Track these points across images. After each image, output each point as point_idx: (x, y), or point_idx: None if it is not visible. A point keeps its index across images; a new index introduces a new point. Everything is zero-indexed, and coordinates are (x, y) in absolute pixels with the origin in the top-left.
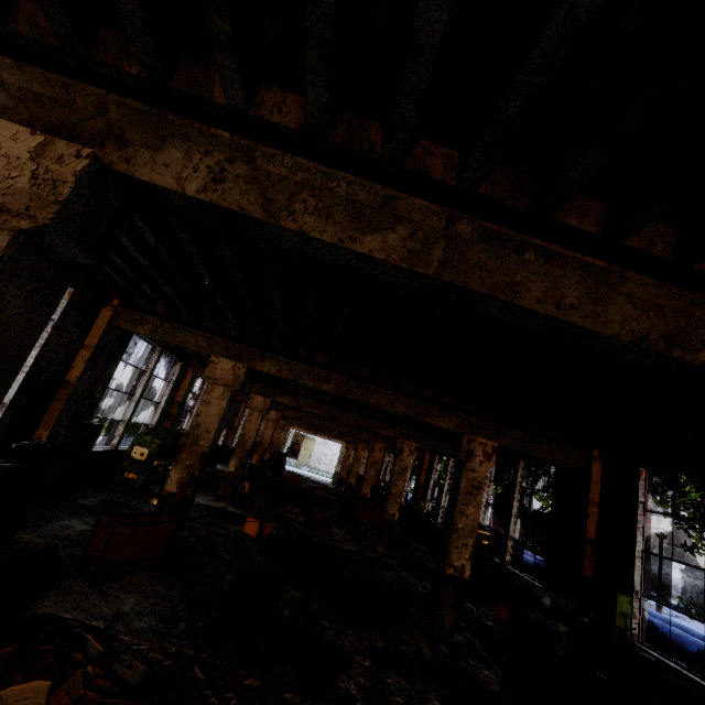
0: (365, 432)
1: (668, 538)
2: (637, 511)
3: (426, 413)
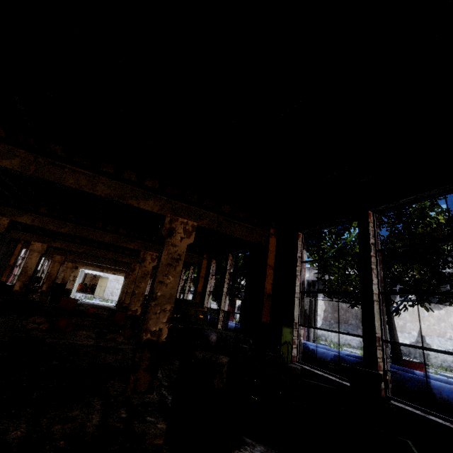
0: (127, 256)
1: (320, 309)
2: (296, 264)
3: (130, 196)
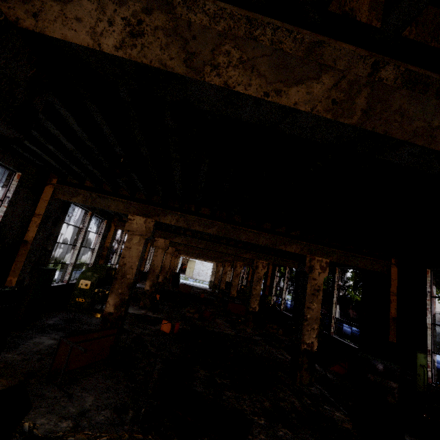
0: (230, 256)
1: None
2: (426, 298)
3: (280, 243)
